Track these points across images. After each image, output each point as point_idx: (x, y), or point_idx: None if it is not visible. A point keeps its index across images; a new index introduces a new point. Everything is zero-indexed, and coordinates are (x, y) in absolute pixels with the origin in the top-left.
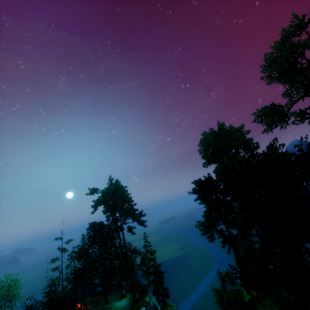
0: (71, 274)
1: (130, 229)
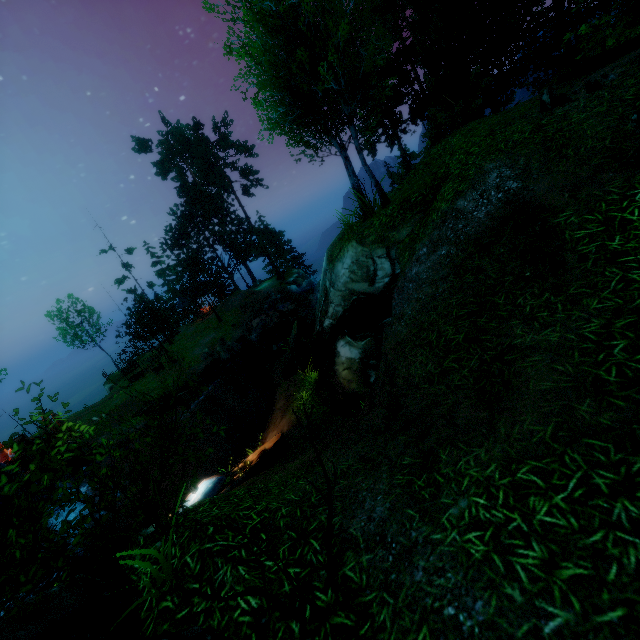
0: (181, 263)
1: (246, 189)
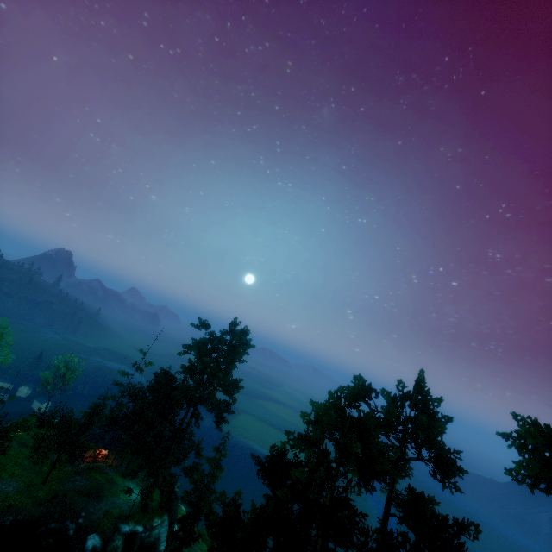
0: (110, 410)
1: (197, 416)
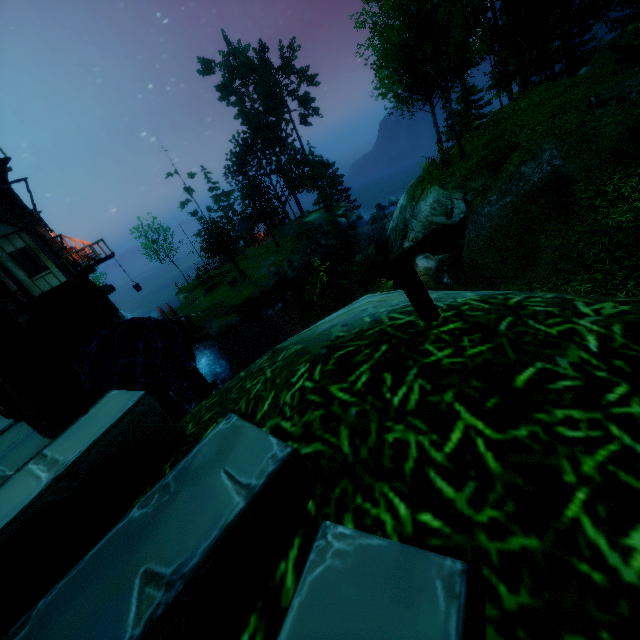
0: (243, 190)
1: (304, 119)
